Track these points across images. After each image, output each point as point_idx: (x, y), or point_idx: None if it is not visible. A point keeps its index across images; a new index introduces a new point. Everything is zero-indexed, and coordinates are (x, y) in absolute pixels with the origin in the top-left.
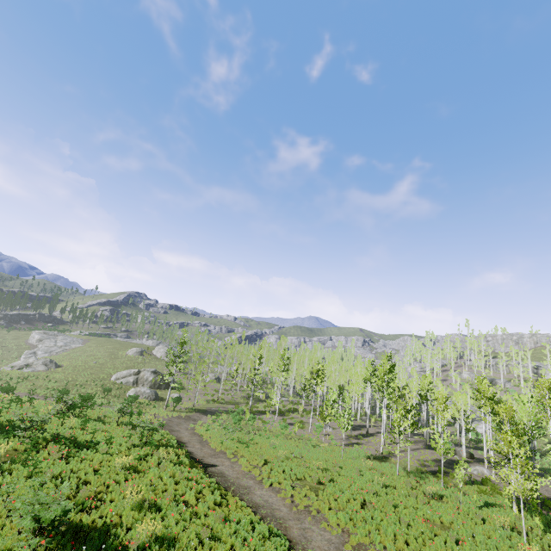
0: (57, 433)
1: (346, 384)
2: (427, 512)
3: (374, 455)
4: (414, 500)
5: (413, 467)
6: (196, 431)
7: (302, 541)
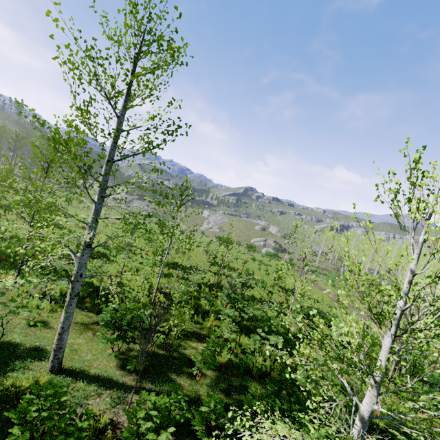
0: (255, 258)
1: None
2: None
3: None
4: None
5: None
6: (307, 277)
7: None
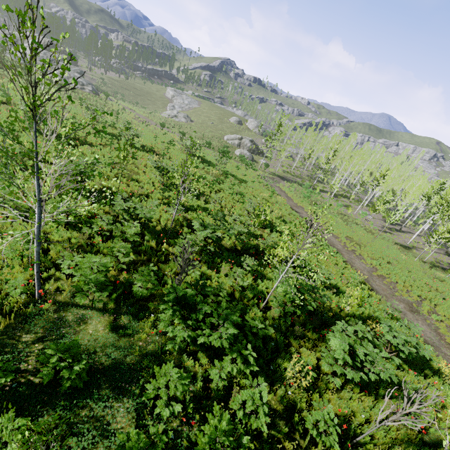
0: (228, 170)
1: (397, 191)
2: (429, 282)
3: (400, 243)
4: (422, 274)
5: (428, 260)
6: (282, 190)
7: (350, 261)
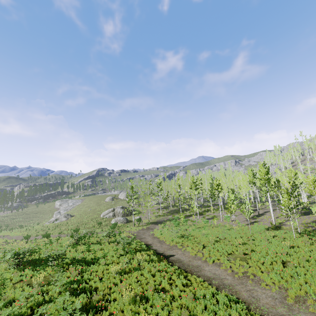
0: (73, 258)
1: (234, 188)
2: None
3: (269, 226)
4: None
5: (301, 229)
6: (155, 236)
7: (252, 300)
